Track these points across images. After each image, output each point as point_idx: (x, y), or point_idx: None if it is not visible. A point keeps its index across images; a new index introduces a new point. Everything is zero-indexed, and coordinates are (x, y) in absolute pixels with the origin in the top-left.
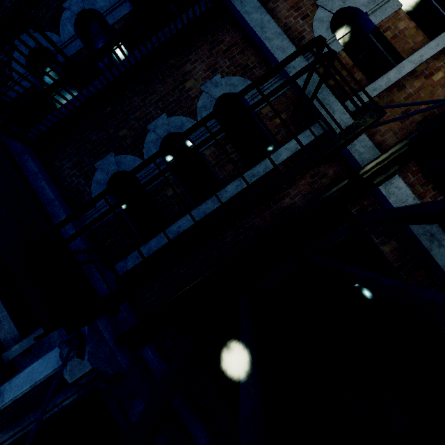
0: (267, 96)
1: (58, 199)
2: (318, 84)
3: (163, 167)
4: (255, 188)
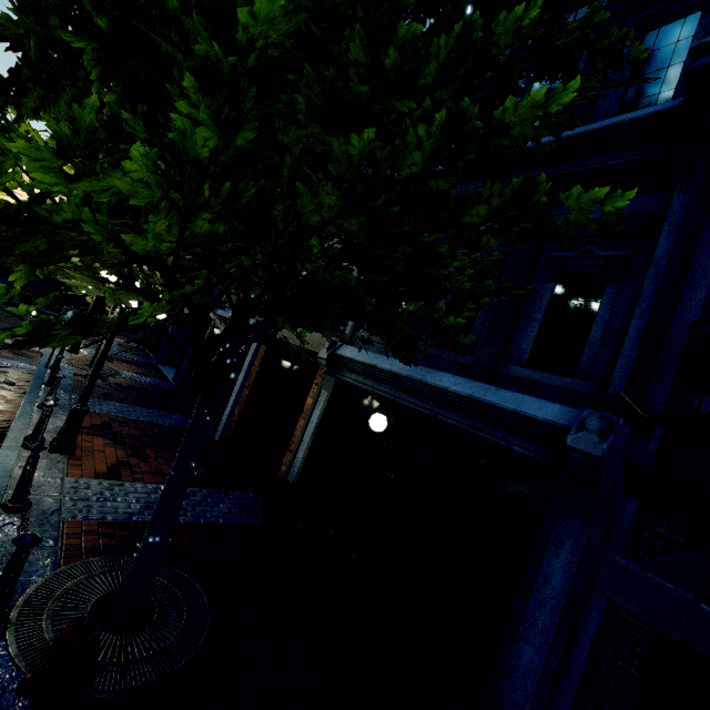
0: None
1: None
2: None
3: None
4: None
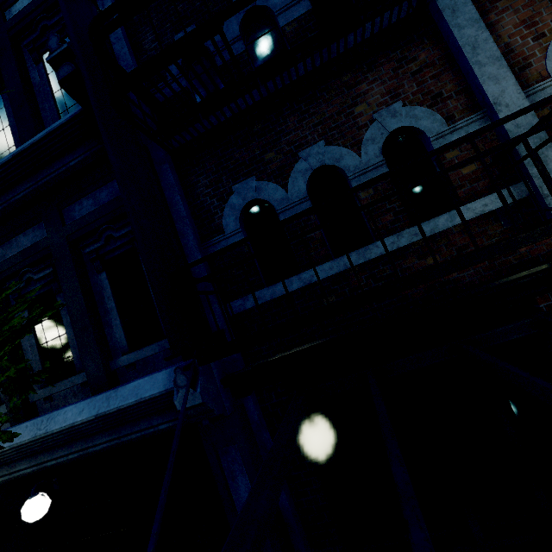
0: (483, 154)
1: (189, 217)
2: (546, 140)
3: (307, 203)
4: (414, 249)
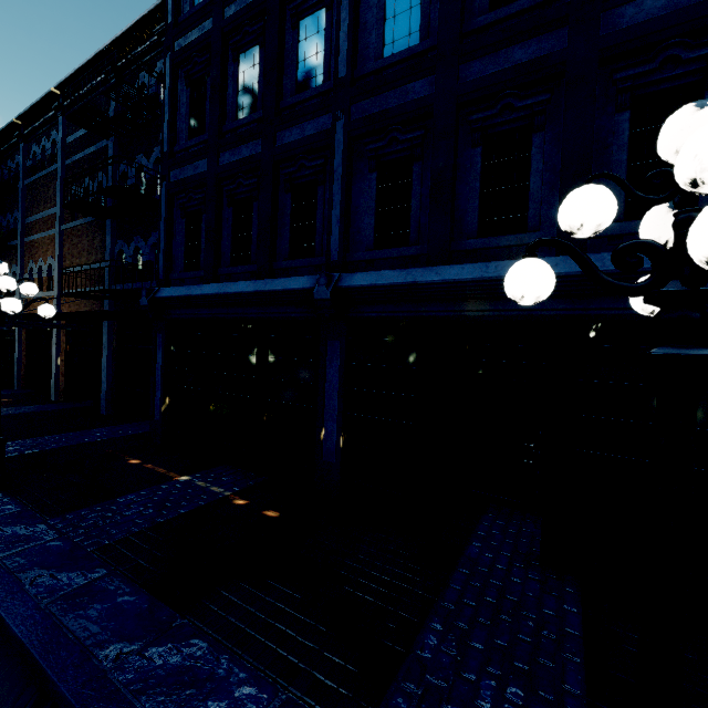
0: None
1: None
2: None
3: None
4: None
